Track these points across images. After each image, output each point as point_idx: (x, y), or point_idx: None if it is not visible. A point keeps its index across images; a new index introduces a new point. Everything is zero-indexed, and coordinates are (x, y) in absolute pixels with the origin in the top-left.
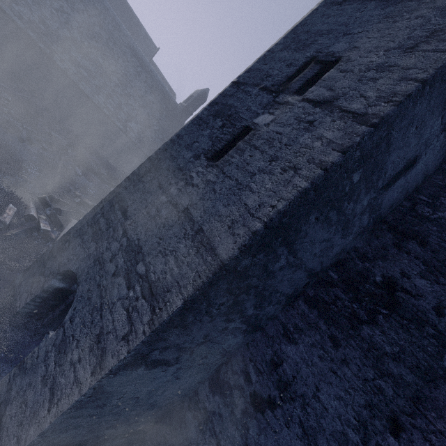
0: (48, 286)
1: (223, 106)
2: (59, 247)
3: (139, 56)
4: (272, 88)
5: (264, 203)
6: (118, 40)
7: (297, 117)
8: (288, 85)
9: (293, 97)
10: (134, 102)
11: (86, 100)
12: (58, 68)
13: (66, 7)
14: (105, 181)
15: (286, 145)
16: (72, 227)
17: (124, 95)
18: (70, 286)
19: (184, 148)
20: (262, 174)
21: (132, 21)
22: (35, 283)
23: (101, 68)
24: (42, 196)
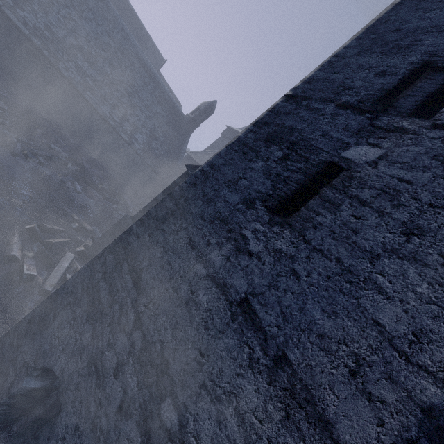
0: (18, 389)
1: (278, 127)
2: (41, 318)
3: (147, 66)
4: (360, 106)
5: (428, 333)
6: (126, 50)
7: (437, 155)
8: (392, 102)
9: (411, 120)
10: (140, 112)
11: (90, 109)
12: (63, 77)
13: (74, 15)
14: (107, 197)
15: (433, 206)
16: (61, 286)
17: (130, 105)
18: (51, 382)
19: (224, 186)
20: (396, 259)
21: (140, 33)
22: (0, 377)
23: (108, 78)
24: (31, 227)
